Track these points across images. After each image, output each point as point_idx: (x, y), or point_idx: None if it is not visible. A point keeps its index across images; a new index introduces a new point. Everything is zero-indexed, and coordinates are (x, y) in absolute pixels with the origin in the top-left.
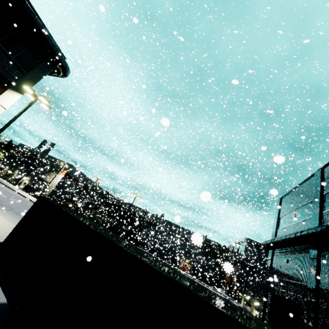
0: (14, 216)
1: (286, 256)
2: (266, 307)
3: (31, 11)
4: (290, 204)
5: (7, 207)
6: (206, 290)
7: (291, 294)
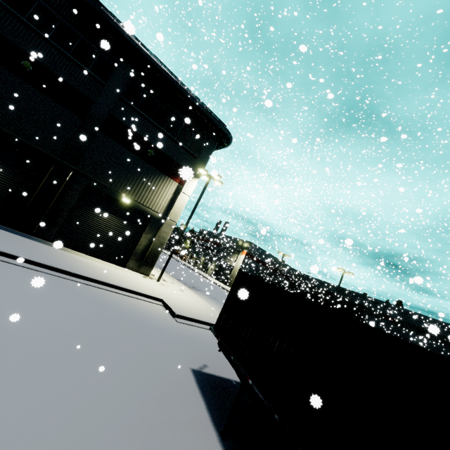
0: (211, 301)
1: None
2: None
3: (192, 98)
4: None
5: (205, 293)
6: None
7: None
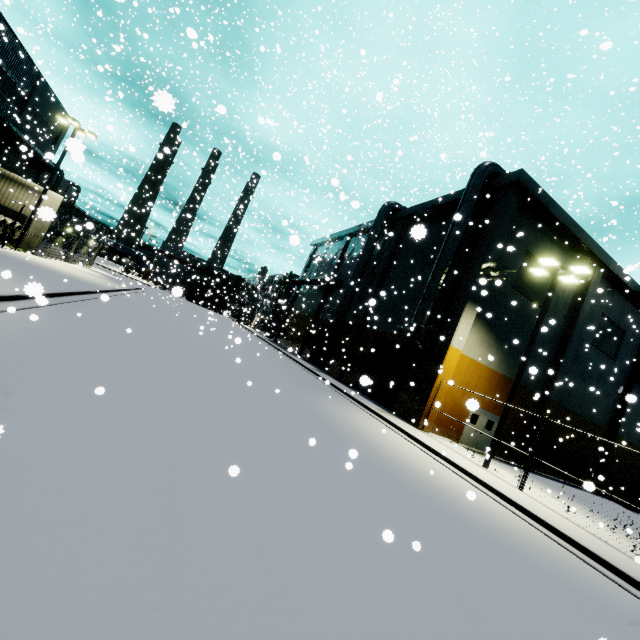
0: None
1: None
2: None
3: None
4: None
5: None
6: None
7: None
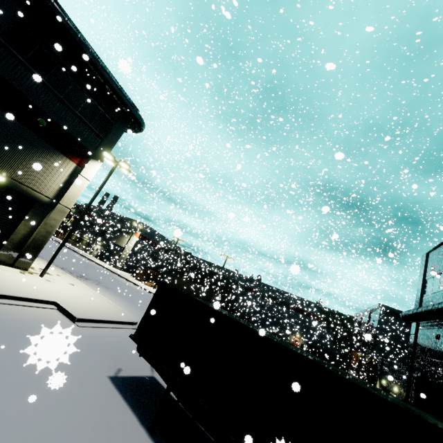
0: (105, 291)
1: (435, 330)
2: (410, 393)
3: (105, 72)
4: (440, 262)
5: (95, 282)
6: (334, 367)
7: (442, 378)
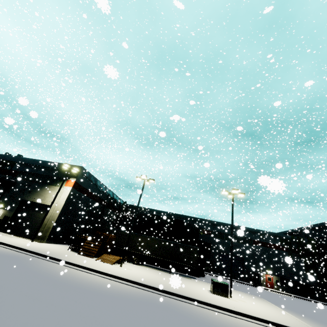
0: None
1: None
2: None
3: None
4: None
5: None
6: None
7: None
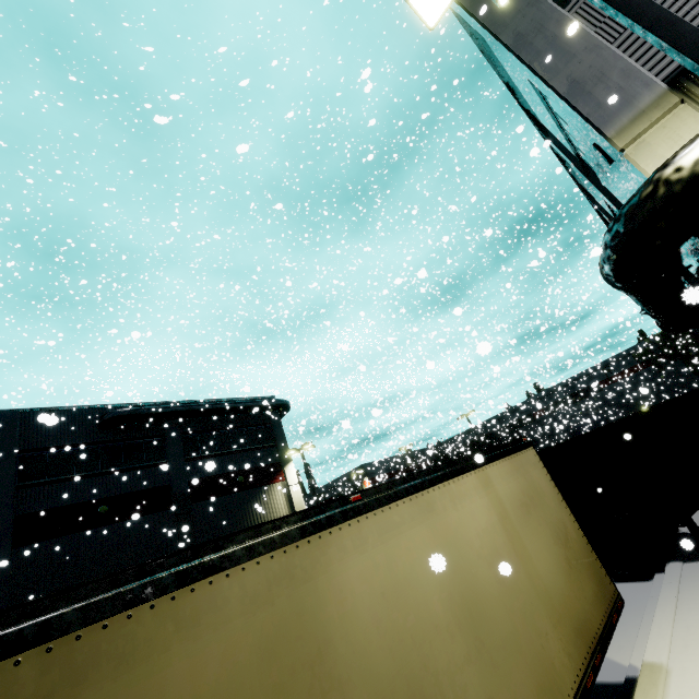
0: None
1: None
2: None
3: (238, 404)
4: None
5: None
6: None
7: None
